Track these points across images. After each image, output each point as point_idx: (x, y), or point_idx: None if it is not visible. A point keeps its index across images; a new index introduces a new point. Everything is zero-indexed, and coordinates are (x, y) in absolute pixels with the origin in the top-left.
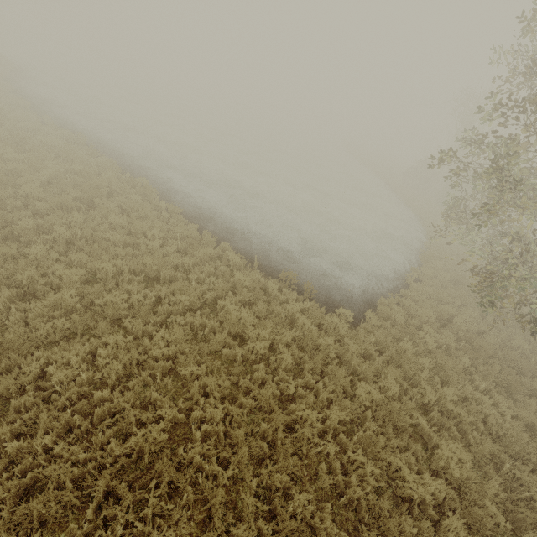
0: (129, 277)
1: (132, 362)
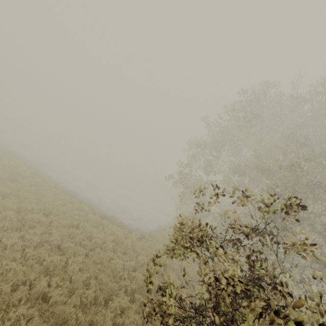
0: (37, 212)
1: (42, 241)
